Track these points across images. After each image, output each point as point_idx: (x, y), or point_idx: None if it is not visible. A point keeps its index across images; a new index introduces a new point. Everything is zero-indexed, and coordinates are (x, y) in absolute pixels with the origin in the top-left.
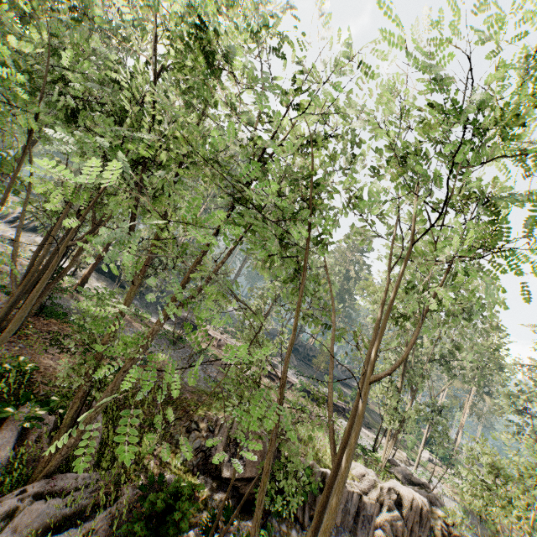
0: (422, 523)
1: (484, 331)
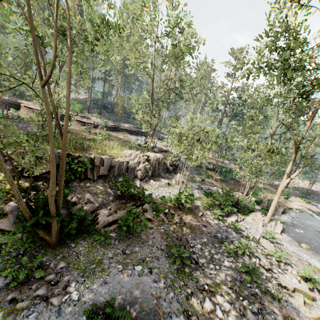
0: (160, 164)
1: (199, 69)
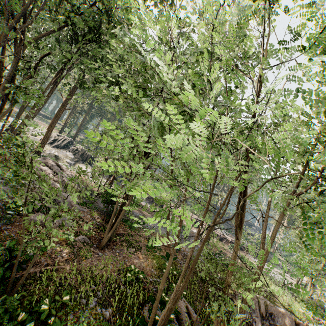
0: None
1: None
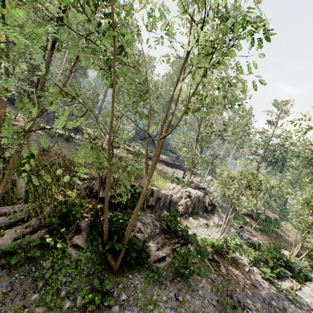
0: (199, 202)
1: (241, 116)
